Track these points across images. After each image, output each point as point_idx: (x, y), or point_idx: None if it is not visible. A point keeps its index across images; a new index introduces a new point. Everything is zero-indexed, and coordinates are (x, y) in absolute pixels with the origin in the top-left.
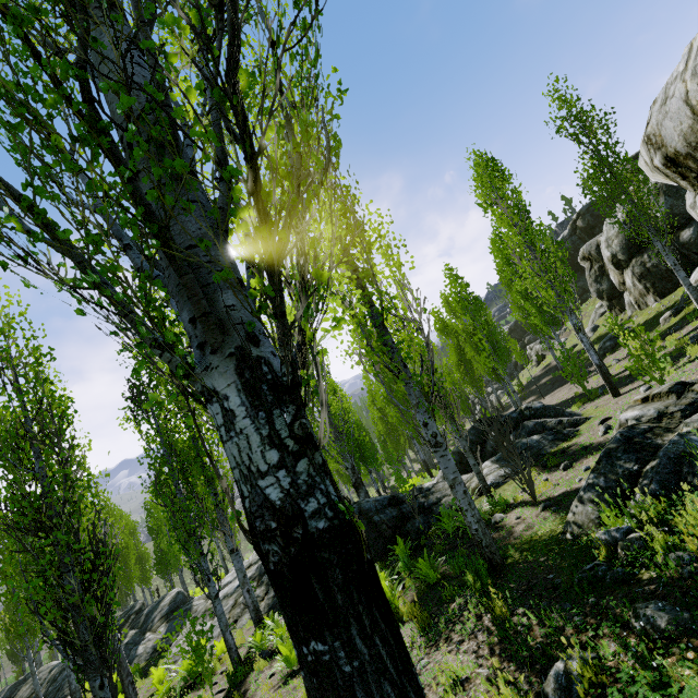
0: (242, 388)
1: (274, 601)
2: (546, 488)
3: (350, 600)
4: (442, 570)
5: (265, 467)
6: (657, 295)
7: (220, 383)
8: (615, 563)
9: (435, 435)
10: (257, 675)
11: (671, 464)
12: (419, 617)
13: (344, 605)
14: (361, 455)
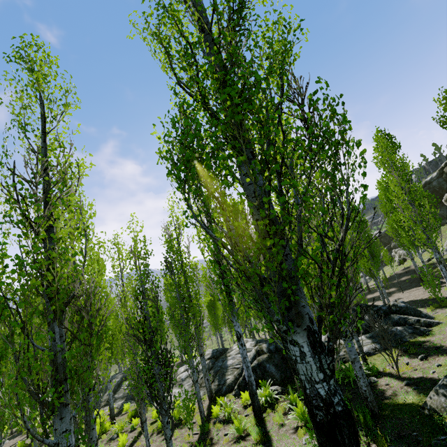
0: (309, 344)
1: (218, 388)
2: (408, 369)
3: (350, 442)
4: None
5: (318, 379)
6: None
7: (300, 340)
8: None
9: (346, 331)
10: (217, 431)
11: None
12: None
13: (348, 444)
14: None
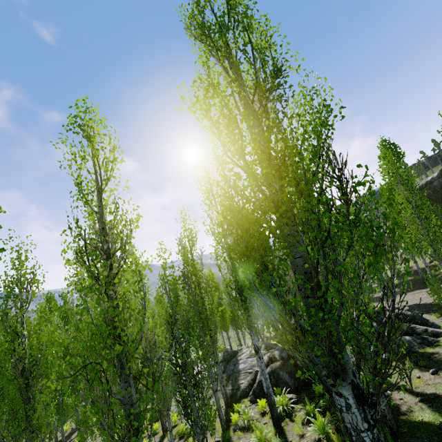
0: (354, 397)
1: (232, 392)
2: (420, 383)
3: None
4: None
5: (363, 429)
6: None
7: (345, 392)
8: None
9: None
10: (238, 439)
11: None
12: None
13: None
14: None
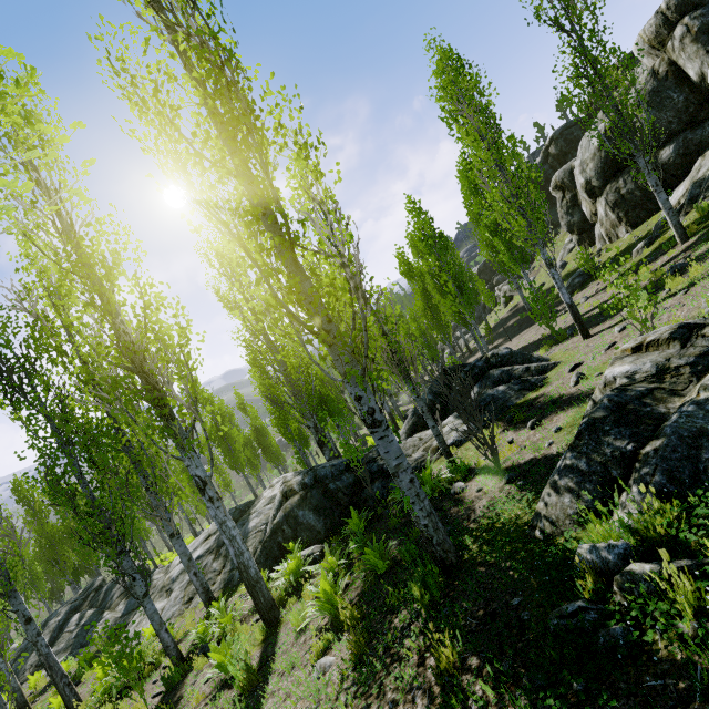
0: None
1: (230, 576)
2: (512, 451)
3: None
4: (394, 554)
5: None
6: (629, 225)
7: None
8: (610, 609)
9: (372, 412)
10: (196, 676)
11: (683, 445)
12: (353, 643)
13: None
14: (328, 410)
